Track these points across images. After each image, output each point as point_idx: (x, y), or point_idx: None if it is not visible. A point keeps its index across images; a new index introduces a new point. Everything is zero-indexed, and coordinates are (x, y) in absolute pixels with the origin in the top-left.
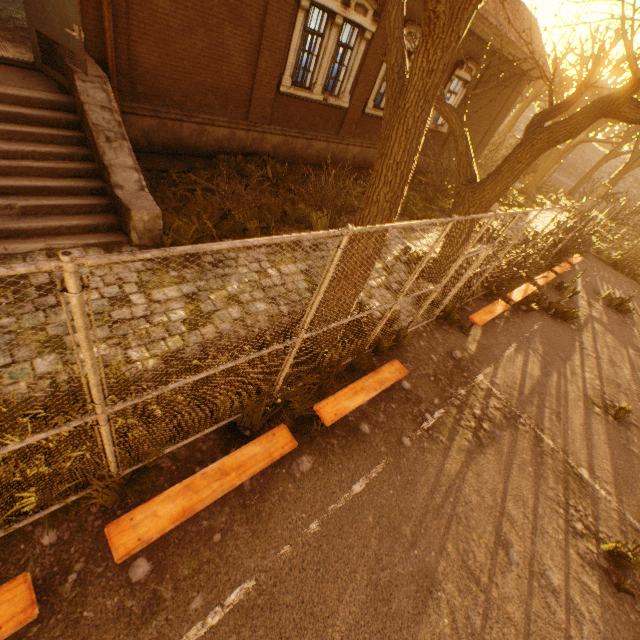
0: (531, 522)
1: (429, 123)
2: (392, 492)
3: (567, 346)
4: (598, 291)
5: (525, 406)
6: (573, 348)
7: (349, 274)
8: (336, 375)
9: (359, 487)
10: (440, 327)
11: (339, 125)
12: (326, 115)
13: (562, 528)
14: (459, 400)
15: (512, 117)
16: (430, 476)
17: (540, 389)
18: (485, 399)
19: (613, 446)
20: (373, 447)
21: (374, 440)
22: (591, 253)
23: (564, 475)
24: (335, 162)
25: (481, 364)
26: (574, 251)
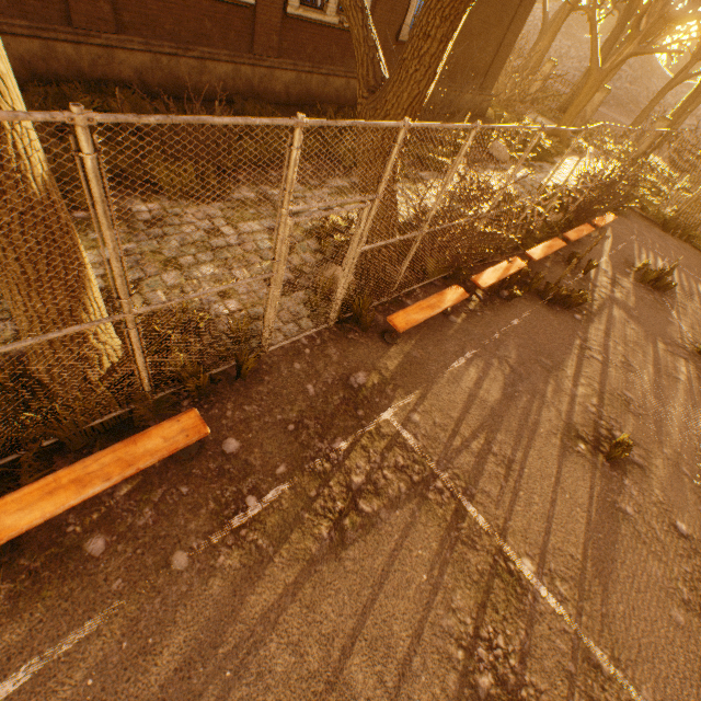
0: (389, 692)
1: (403, 33)
2: (92, 683)
3: (560, 347)
4: (632, 262)
5: (455, 457)
6: (569, 349)
7: (1, 267)
8: (35, 456)
9: (10, 686)
10: (344, 336)
11: (250, 36)
12: (221, 18)
13: (451, 693)
14: (330, 461)
15: (549, 32)
16: (202, 628)
17: (492, 423)
18: (383, 453)
19: (593, 508)
20: (95, 584)
21: (105, 568)
22: (635, 211)
23: (488, 578)
24: (257, 96)
25: (398, 391)
26: (600, 208)
